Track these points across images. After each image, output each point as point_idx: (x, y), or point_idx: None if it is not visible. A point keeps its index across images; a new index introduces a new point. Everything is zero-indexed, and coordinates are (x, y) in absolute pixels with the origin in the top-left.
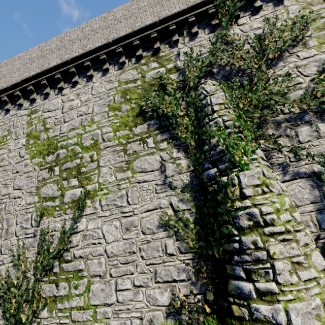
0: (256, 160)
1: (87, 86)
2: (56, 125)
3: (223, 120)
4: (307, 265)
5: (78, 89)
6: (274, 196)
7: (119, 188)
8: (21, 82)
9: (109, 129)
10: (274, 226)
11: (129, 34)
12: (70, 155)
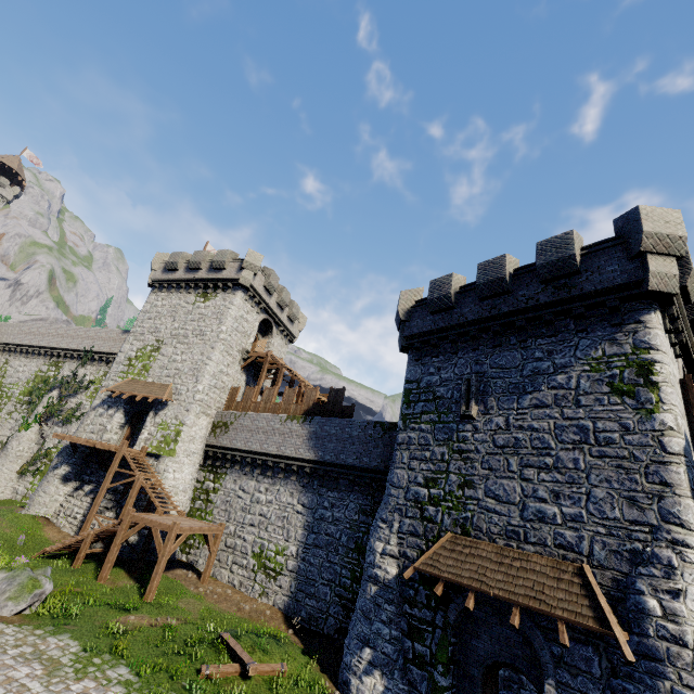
0: (25, 431)
1: (31, 362)
2: (8, 377)
3: (35, 412)
4: (5, 466)
5: (27, 362)
6: (16, 444)
7: (3, 421)
8: (10, 344)
9: (20, 392)
10: (8, 452)
11: (54, 348)
12: (1, 396)
